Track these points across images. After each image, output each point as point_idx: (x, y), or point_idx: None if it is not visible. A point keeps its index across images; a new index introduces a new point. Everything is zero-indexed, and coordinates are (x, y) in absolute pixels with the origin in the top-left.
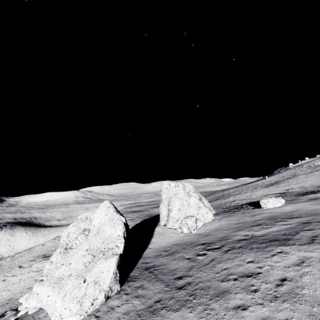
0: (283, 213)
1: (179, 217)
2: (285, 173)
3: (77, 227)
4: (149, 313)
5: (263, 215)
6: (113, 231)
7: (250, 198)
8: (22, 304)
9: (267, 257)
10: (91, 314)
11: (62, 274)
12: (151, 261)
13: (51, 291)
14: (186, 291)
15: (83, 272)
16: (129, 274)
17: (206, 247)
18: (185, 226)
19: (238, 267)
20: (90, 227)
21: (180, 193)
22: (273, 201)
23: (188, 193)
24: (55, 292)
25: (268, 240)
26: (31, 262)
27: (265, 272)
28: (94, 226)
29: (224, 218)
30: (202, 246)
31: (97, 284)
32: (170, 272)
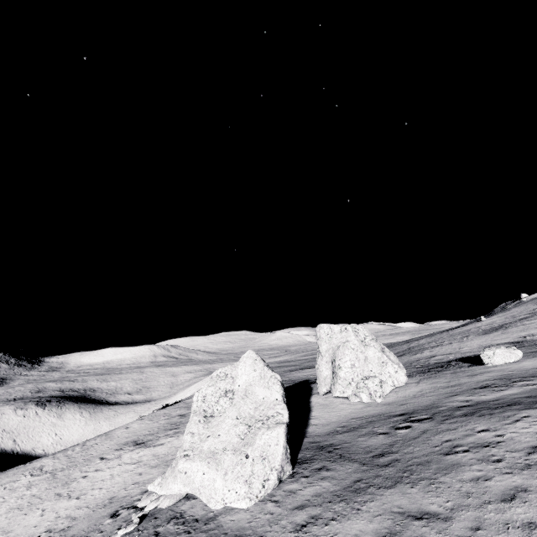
0: (522, 370)
1: (353, 378)
2: (515, 310)
3: (216, 387)
4: (351, 492)
5: (489, 374)
6: (267, 393)
7: (461, 352)
8: (156, 491)
9: (508, 423)
10: (264, 499)
11: (213, 448)
12: (324, 439)
13: (206, 467)
14: (396, 468)
15: (240, 446)
16: (296, 455)
17: (408, 418)
18: (364, 392)
19: (466, 437)
20: (234, 388)
21: (352, 340)
22: (502, 353)
23: (363, 341)
24: (213, 468)
25: (504, 404)
26: (117, 452)
27: (509, 440)
28: (239, 386)
29: (425, 381)
30: (400, 418)
31: (265, 460)
32: (361, 450)
